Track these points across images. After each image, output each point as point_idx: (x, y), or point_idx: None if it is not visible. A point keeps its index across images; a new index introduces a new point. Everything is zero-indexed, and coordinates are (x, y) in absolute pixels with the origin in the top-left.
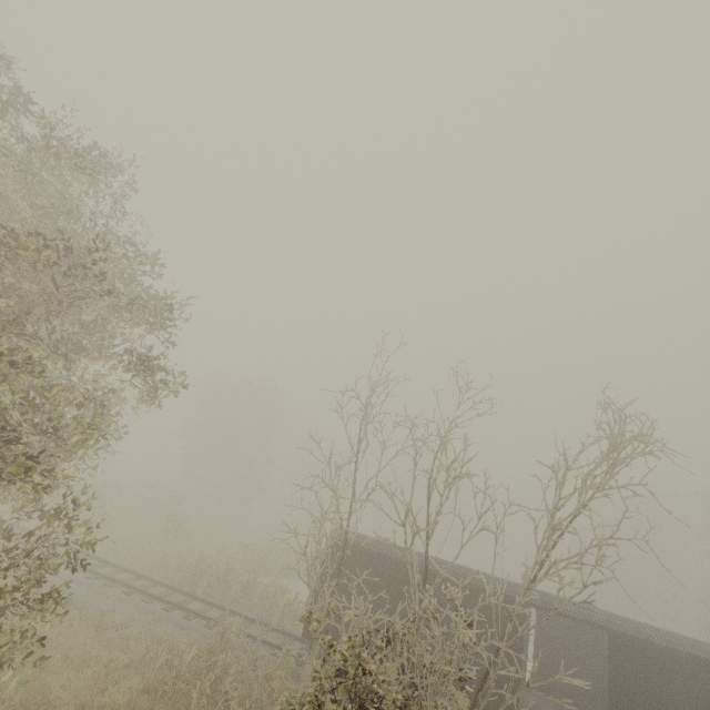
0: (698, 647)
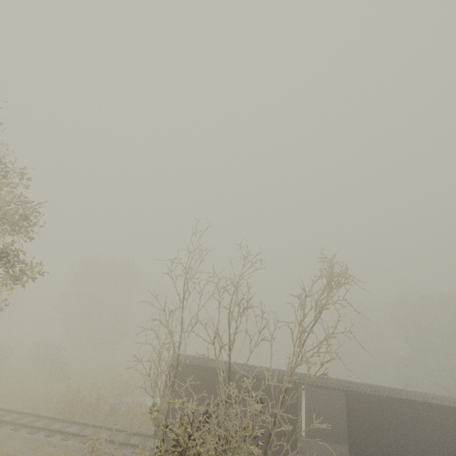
0: (392, 391)
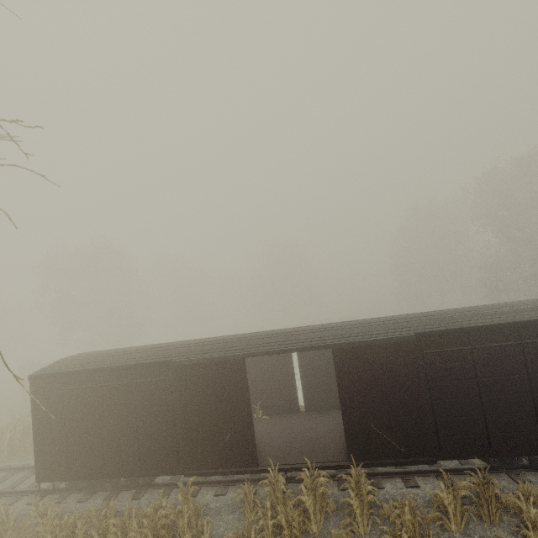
0: (429, 321)
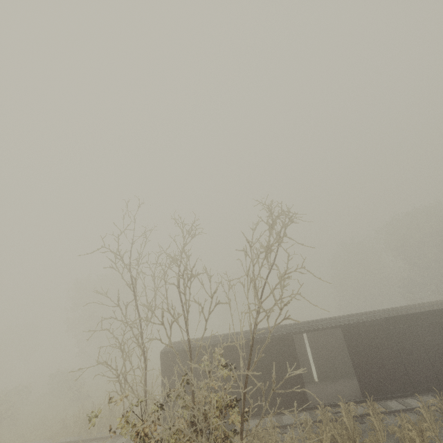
0: (388, 312)
